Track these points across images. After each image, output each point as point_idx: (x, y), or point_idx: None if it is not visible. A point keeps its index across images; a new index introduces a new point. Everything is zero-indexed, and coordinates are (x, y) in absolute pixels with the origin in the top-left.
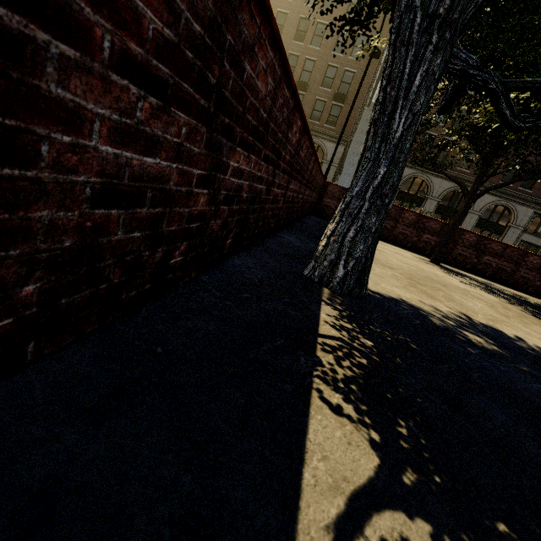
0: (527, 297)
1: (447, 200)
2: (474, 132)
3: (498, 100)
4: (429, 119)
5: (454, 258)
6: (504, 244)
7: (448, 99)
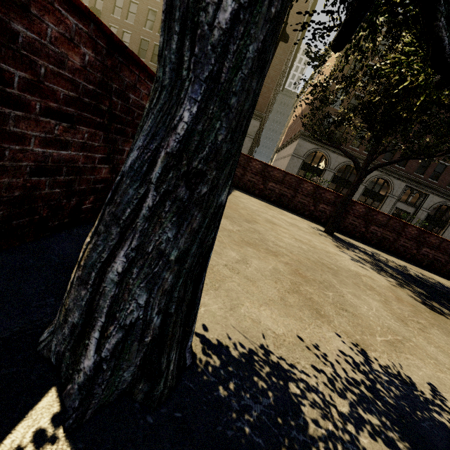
0: (407, 266)
1: (341, 172)
2: (367, 110)
3: (434, 7)
4: (327, 95)
5: (345, 226)
6: (388, 216)
7: (347, 19)
